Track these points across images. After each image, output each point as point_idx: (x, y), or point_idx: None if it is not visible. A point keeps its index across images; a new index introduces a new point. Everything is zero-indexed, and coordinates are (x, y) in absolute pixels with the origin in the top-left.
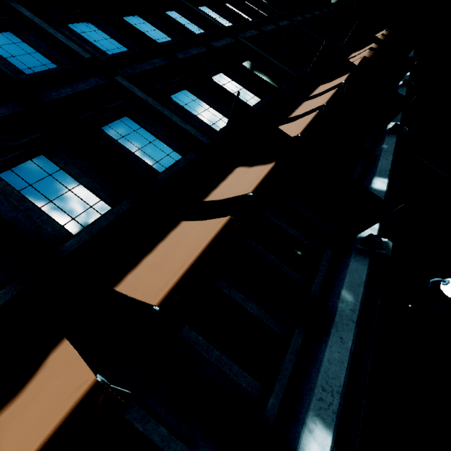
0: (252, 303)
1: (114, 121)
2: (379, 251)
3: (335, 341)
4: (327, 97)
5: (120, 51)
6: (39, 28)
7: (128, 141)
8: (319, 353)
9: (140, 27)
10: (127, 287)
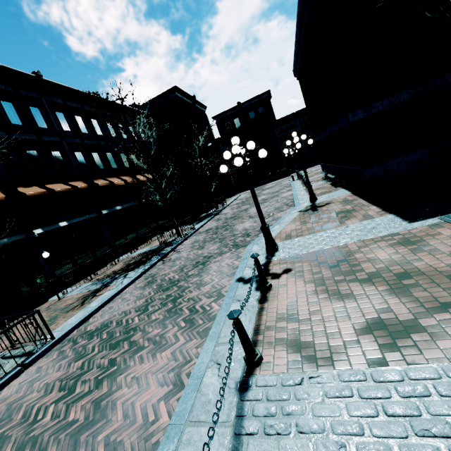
0: None
1: None
2: (31, 236)
3: None
4: (62, 188)
5: None
6: None
7: None
8: None
9: (8, 110)
10: None
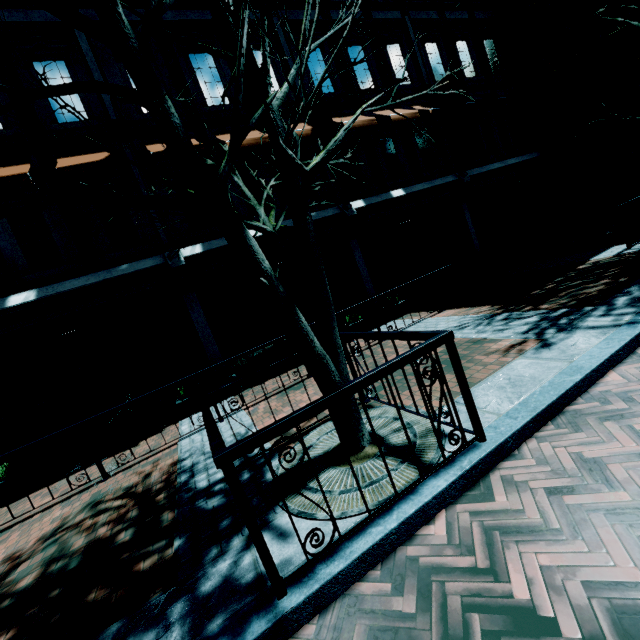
0: None
1: None
2: None
3: None
4: None
5: None
6: None
7: None
8: None
9: None
10: None
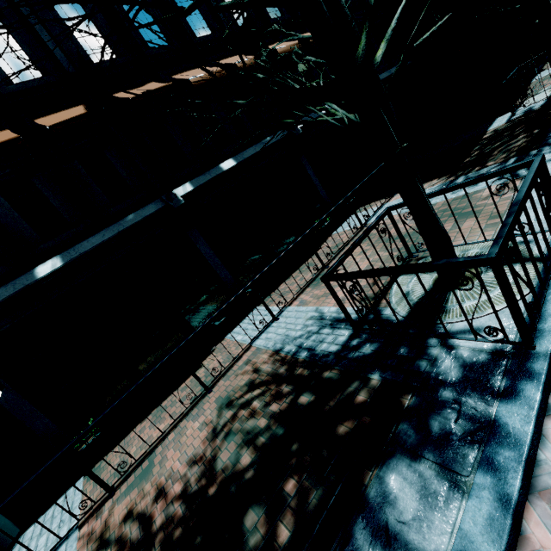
0: None
1: None
2: None
3: None
4: None
5: None
6: None
7: None
8: None
9: None
10: None
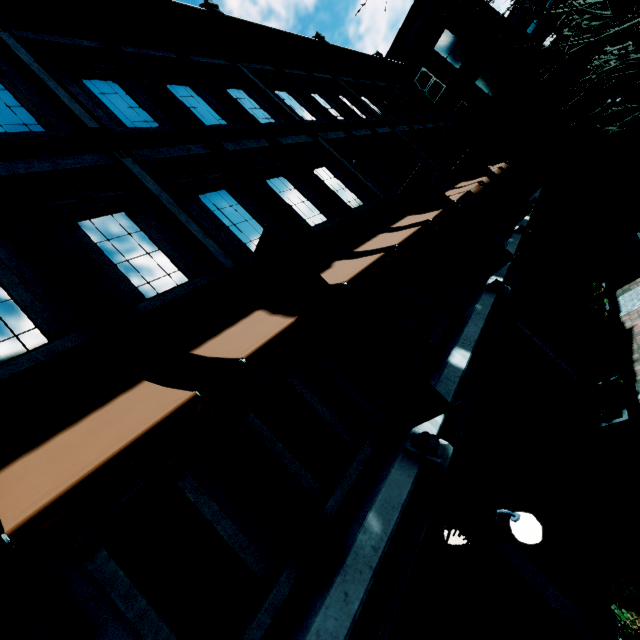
0: (228, 519)
1: (102, 216)
2: (433, 458)
3: (336, 598)
4: (404, 236)
5: (145, 126)
6: (35, 78)
7: (113, 247)
8: (310, 616)
9: (187, 100)
10: (3, 481)
